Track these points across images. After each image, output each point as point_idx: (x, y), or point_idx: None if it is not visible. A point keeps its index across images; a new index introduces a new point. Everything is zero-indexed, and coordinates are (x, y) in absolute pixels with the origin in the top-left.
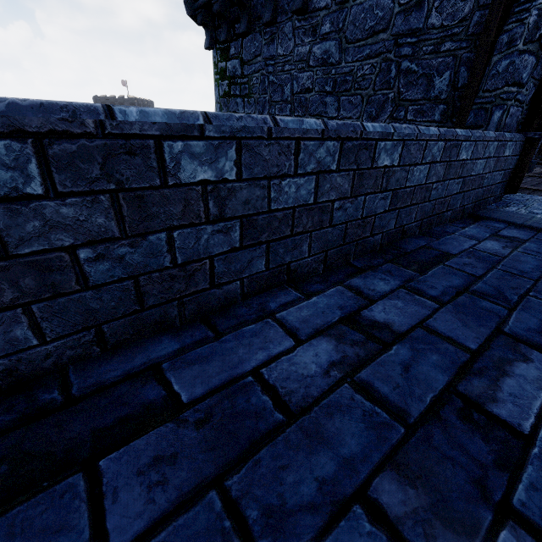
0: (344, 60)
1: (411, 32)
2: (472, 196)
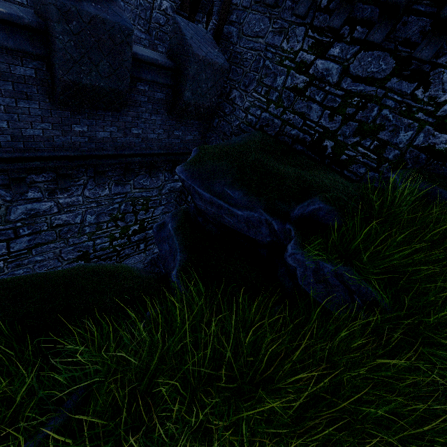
0: None
1: None
2: None
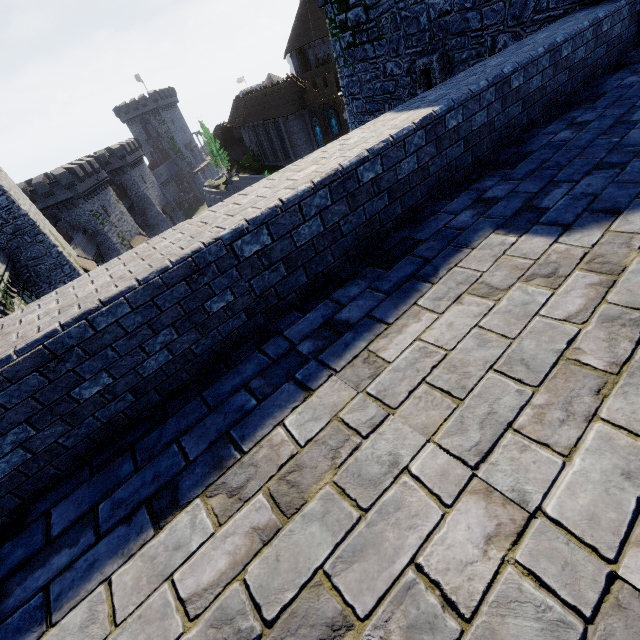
0: None
1: None
2: (615, 52)
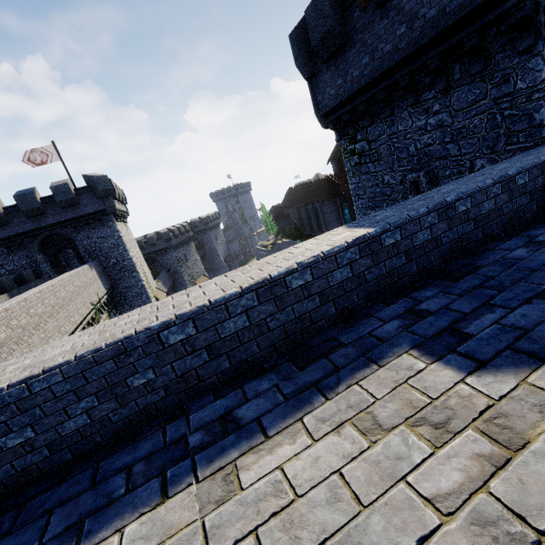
0: (456, 121)
1: (505, 95)
2: None
